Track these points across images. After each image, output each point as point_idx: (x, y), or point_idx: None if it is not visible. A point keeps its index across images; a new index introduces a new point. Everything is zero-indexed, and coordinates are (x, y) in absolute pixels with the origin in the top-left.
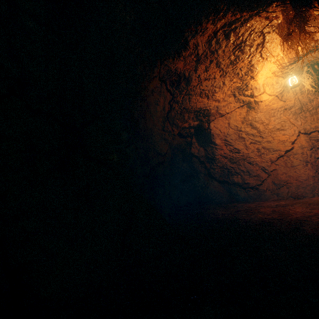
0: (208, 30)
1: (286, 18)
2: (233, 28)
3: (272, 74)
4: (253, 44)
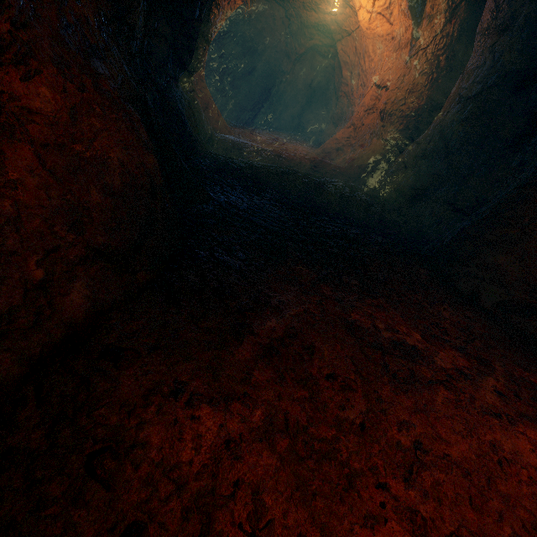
0: None
1: None
2: None
3: None
4: None
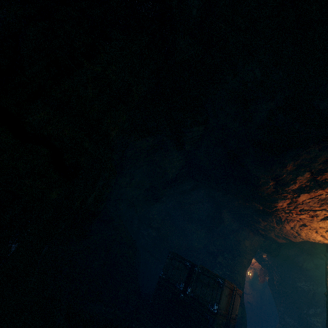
0: None
1: (261, 270)
2: None
3: None
4: None
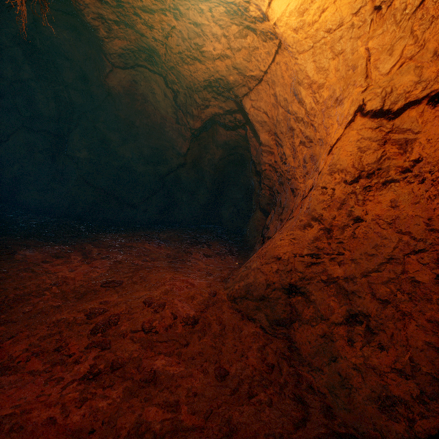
0: None
1: None
2: None
3: None
4: None
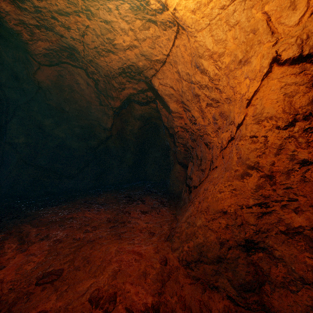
0: None
1: None
2: None
3: None
4: None
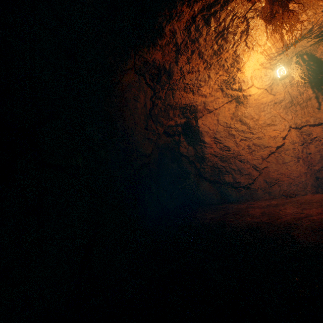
0: (184, 14)
1: None
2: (212, 12)
3: (260, 66)
4: (237, 31)
